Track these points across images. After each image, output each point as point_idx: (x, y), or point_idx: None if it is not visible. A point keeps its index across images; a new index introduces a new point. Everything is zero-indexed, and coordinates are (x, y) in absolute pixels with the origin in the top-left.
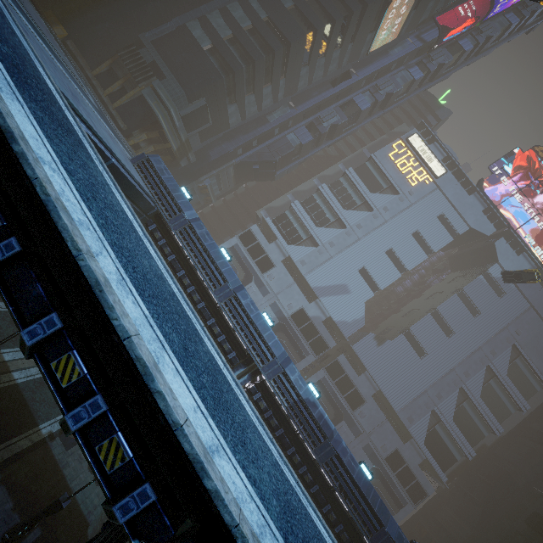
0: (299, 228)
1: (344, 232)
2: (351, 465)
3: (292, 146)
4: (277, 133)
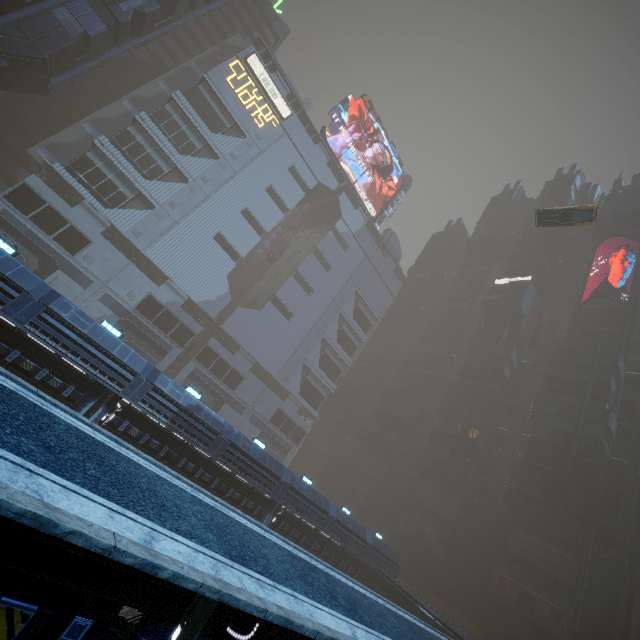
0: (117, 182)
1: (187, 188)
2: (247, 446)
3: (70, 35)
4: (29, 0)
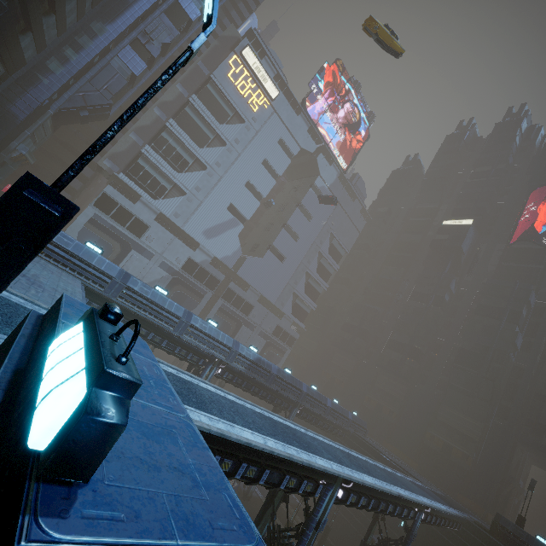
0: (160, 178)
1: (207, 174)
2: (284, 375)
3: (123, 79)
4: (96, 60)
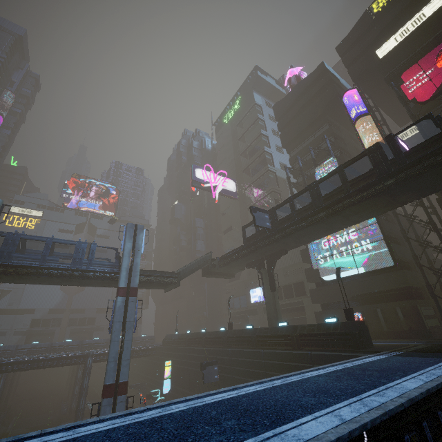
0: None
1: None
2: (60, 344)
3: None
4: None
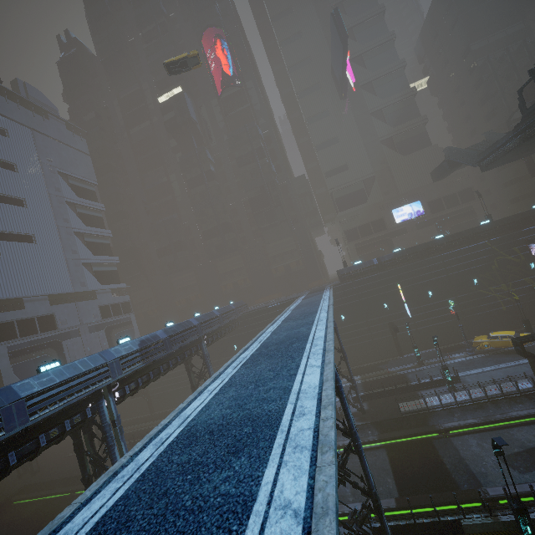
0: None
1: None
2: (173, 330)
3: None
4: None
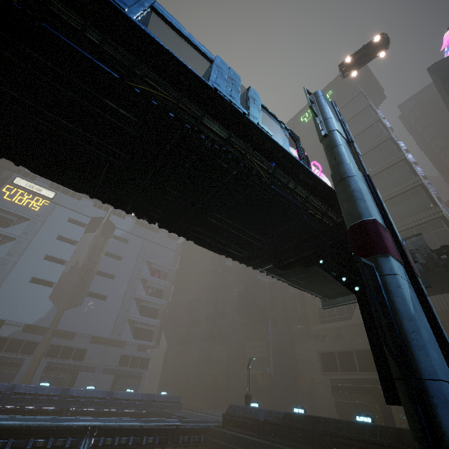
0: None
1: None
2: (28, 389)
3: None
4: None
